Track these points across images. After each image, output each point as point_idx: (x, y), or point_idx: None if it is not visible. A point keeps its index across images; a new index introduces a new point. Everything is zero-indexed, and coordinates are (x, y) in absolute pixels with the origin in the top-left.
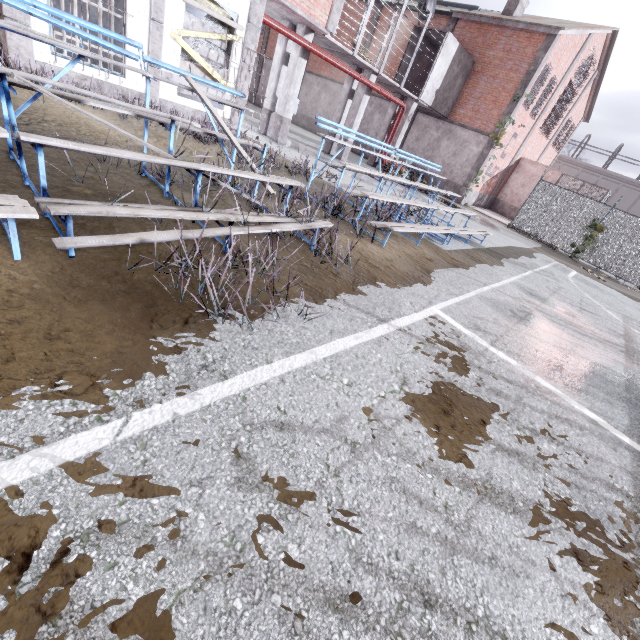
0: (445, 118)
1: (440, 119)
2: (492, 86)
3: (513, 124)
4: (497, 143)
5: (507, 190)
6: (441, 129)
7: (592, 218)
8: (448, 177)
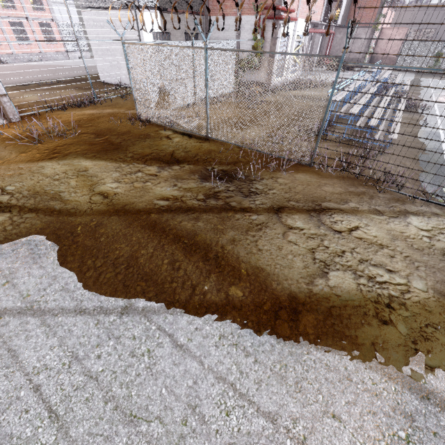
0: (343, 26)
1: (340, 27)
2: (367, 1)
3: (384, 17)
4: (376, 30)
5: (377, 49)
6: (342, 32)
7: (436, 51)
8: (352, 56)
